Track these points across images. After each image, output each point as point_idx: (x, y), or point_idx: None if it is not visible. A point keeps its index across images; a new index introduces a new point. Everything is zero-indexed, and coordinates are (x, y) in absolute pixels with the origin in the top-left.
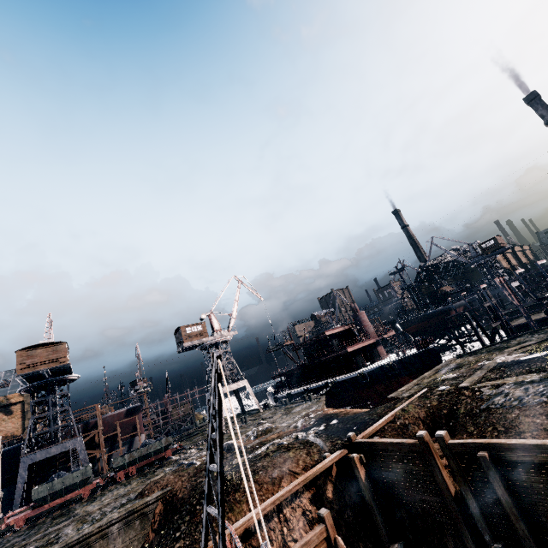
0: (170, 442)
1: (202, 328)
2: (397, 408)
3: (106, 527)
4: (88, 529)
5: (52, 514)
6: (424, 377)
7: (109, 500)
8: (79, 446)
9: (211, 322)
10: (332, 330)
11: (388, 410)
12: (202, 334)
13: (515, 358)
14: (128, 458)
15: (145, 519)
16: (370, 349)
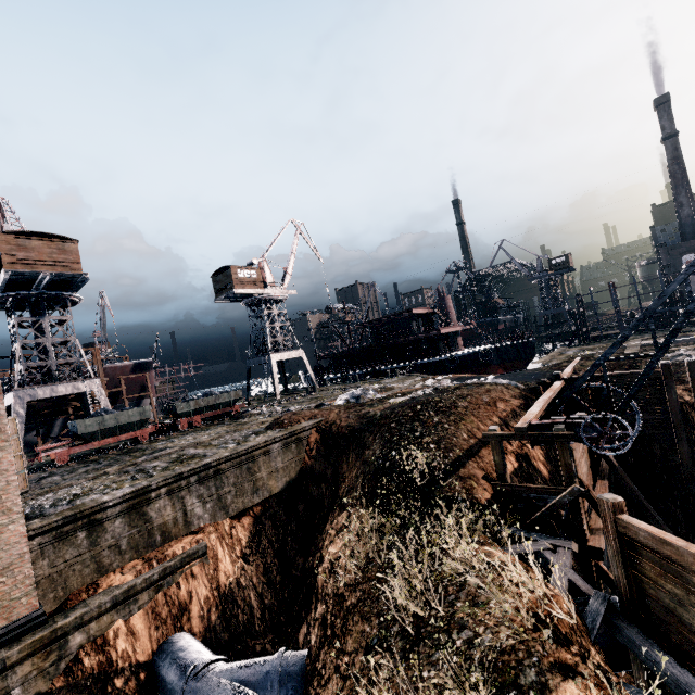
0: (240, 396)
1: (257, 275)
2: (571, 365)
3: (270, 444)
4: (252, 443)
5: (102, 454)
6: (554, 355)
7: (214, 435)
8: (97, 390)
9: (261, 272)
10: (418, 310)
11: (559, 367)
12: (256, 283)
13: (659, 341)
14: (193, 405)
15: (300, 444)
16: (452, 338)
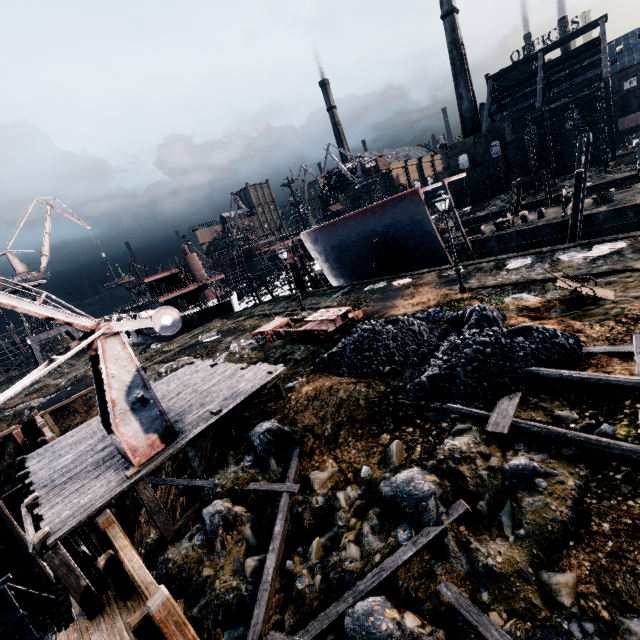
0: None
1: None
2: None
3: None
4: None
5: None
6: (171, 342)
7: None
8: None
9: (13, 262)
10: (154, 277)
11: None
12: None
13: (205, 338)
14: None
15: None
16: (195, 294)
